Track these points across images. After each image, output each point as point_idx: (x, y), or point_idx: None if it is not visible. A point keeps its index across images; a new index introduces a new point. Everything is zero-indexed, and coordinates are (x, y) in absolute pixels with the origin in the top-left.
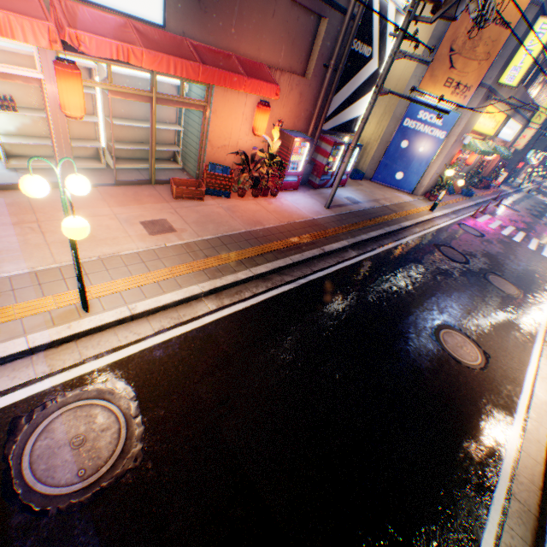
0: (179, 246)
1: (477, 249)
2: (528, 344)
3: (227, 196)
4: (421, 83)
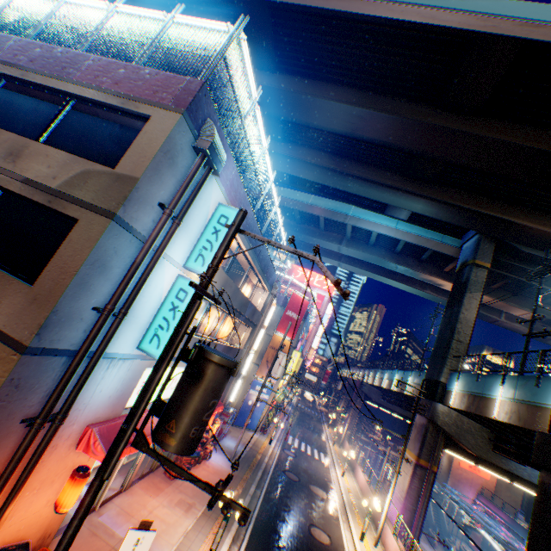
0: (202, 514)
1: (299, 467)
2: (339, 523)
3: (191, 467)
4: (257, 372)
